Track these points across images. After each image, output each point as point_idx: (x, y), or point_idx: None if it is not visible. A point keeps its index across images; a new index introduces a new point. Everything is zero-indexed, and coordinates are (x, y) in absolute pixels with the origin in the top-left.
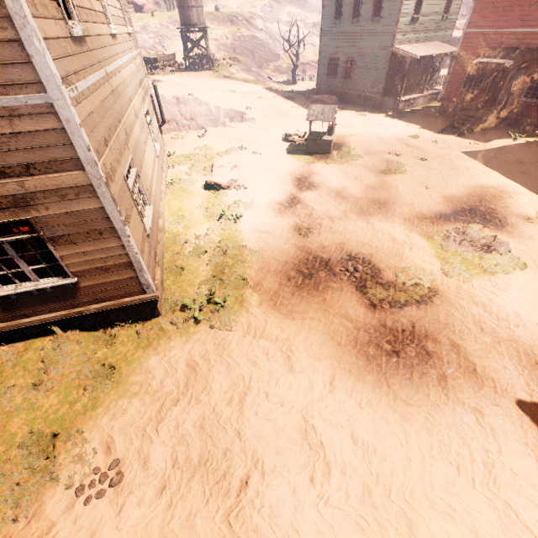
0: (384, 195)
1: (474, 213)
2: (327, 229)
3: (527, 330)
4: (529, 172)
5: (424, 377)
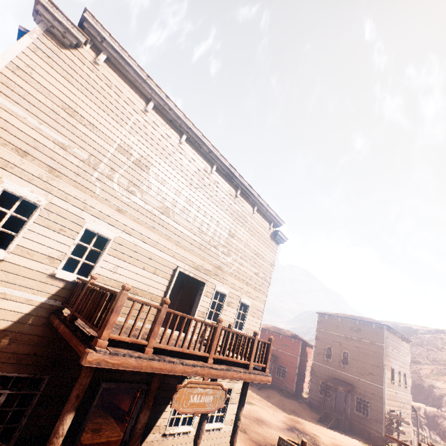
0: (258, 415)
1: (296, 429)
2: (251, 430)
3: None
4: (298, 413)
5: None
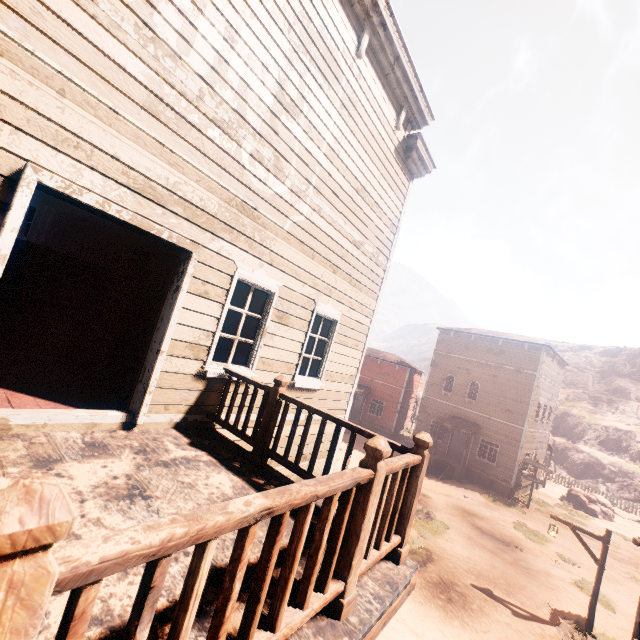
0: None
1: None
2: None
3: (480, 567)
4: None
5: (474, 611)
